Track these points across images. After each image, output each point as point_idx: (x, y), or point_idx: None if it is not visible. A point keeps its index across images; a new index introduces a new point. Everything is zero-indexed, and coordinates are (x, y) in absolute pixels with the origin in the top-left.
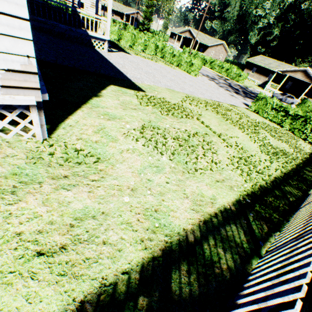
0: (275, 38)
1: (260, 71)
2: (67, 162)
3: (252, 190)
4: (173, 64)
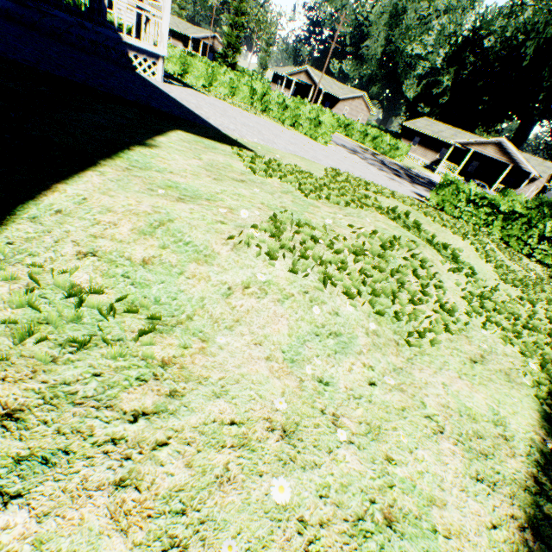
0: (445, 92)
1: (426, 143)
2: (27, 340)
3: (548, 378)
4: (285, 122)
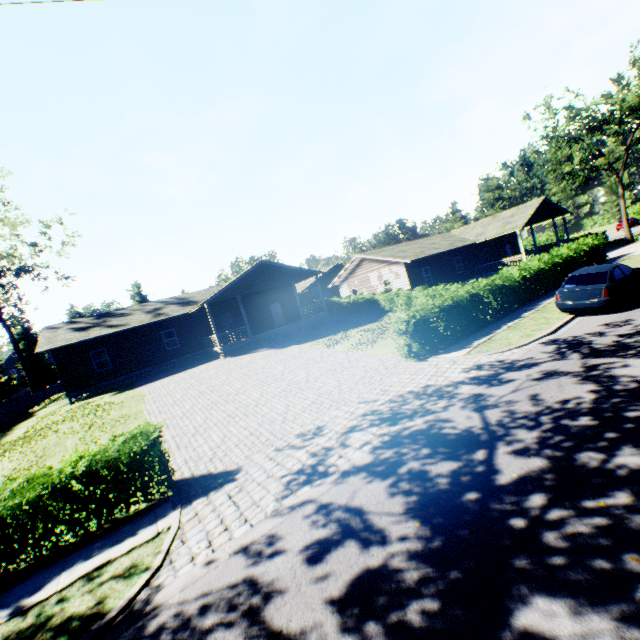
0: None
1: None
2: None
3: None
4: None
